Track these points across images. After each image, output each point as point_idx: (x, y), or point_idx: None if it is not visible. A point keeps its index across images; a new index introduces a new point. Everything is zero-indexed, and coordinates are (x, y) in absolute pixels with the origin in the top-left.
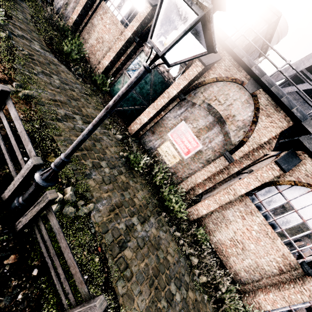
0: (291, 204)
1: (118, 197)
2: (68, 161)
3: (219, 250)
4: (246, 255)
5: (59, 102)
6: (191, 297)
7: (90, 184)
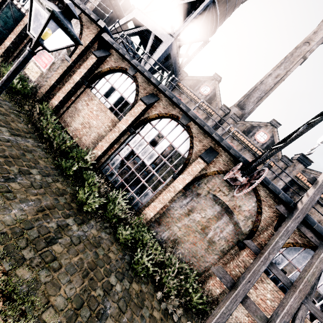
0: (114, 87)
1: None
2: None
3: (75, 136)
4: (92, 131)
5: None
6: (1, 109)
7: None
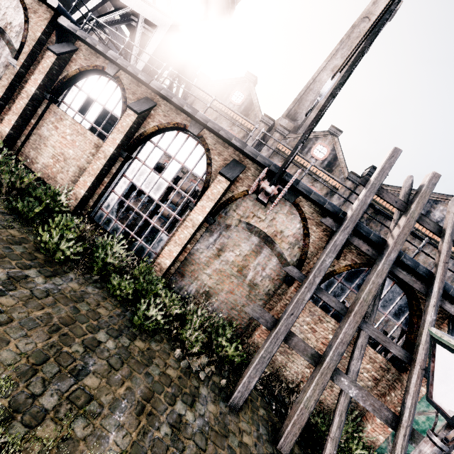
0: (91, 97)
1: None
2: None
3: (46, 176)
4: (69, 165)
5: None
6: None
7: None
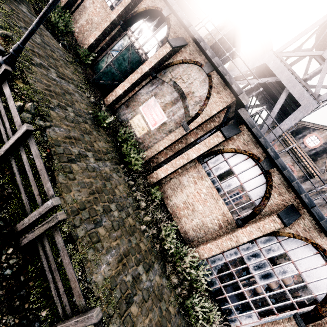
0: (233, 170)
1: (78, 134)
2: (22, 49)
3: (173, 213)
4: (195, 216)
5: (36, 53)
6: (130, 221)
7: (52, 114)
